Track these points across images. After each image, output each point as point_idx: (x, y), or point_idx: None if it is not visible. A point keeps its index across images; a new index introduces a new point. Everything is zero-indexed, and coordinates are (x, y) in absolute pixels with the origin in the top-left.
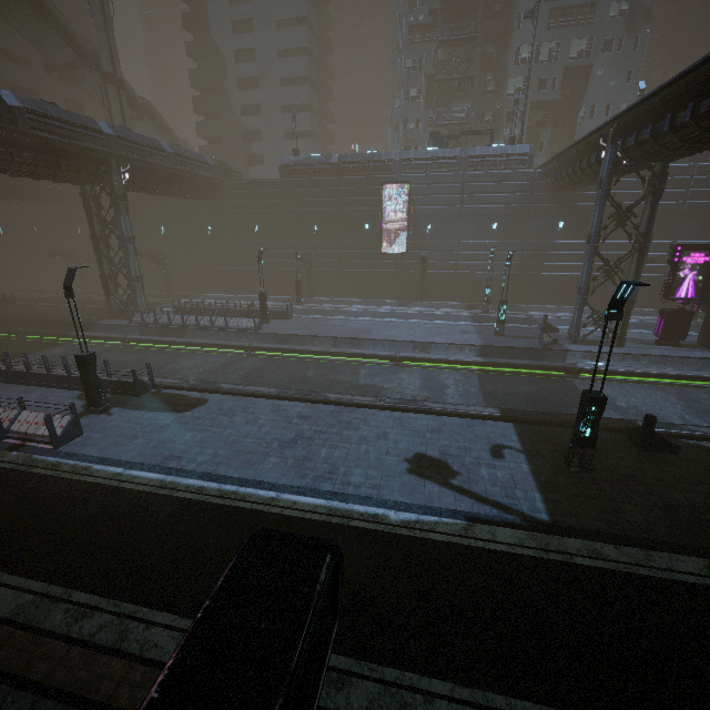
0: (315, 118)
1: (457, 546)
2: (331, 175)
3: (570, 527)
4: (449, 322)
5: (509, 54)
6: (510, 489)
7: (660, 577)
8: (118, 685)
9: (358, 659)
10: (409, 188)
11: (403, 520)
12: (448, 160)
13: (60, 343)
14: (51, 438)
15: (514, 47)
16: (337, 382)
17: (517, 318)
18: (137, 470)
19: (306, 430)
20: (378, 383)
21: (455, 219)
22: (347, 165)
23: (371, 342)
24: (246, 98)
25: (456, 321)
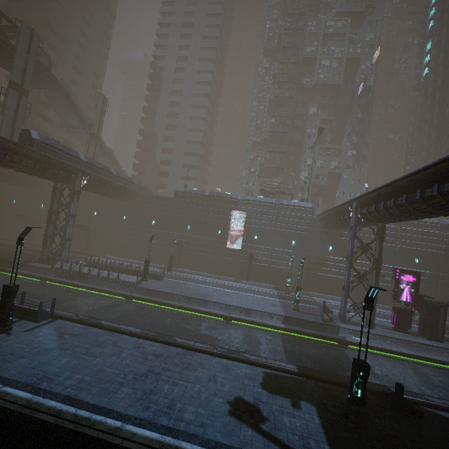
0: (199, 172)
1: None
2: (203, 201)
3: None
4: (264, 297)
5: (301, 162)
6: (306, 439)
7: None
8: None
9: None
10: (246, 214)
11: None
12: (269, 203)
13: None
14: None
15: (303, 159)
16: (185, 330)
17: (307, 300)
18: (11, 387)
19: (157, 367)
20: (214, 334)
21: (271, 234)
22: (213, 197)
23: (212, 303)
24: (165, 157)
25: (268, 296)
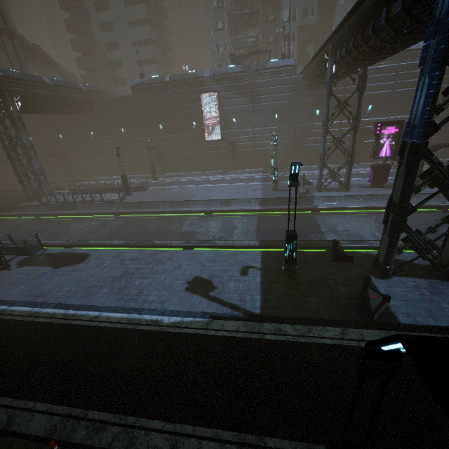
0: (157, 48)
1: (198, 335)
2: (166, 90)
3: (270, 316)
4: (247, 183)
5: None
6: (244, 295)
7: (311, 342)
8: None
9: (115, 413)
10: (218, 95)
11: (171, 322)
12: (241, 73)
13: None
14: None
15: None
16: (168, 231)
17: None
18: (16, 306)
19: (131, 268)
20: (194, 229)
21: (250, 113)
22: (176, 82)
23: (193, 202)
24: (107, 37)
25: (252, 182)
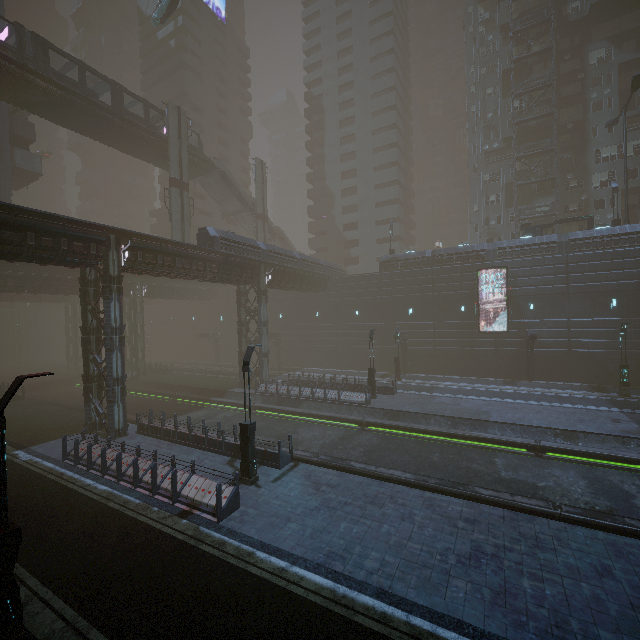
0: (402, 226)
1: None
2: (425, 266)
3: None
4: (583, 406)
5: (588, 157)
6: None
7: None
8: None
9: None
10: (506, 271)
11: None
12: (546, 245)
13: (202, 406)
14: (217, 510)
15: (592, 150)
16: (473, 471)
17: None
18: (301, 568)
19: (483, 542)
20: (527, 478)
21: (561, 297)
22: (441, 257)
23: (496, 425)
24: (348, 218)
25: (591, 405)
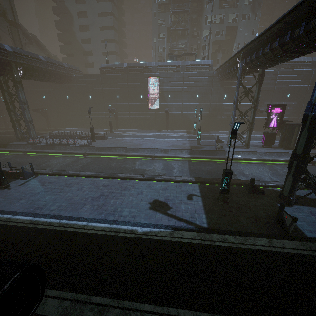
0: (117, 45)
1: (166, 241)
2: (124, 73)
3: (216, 229)
4: (178, 139)
5: (203, 19)
6: (193, 214)
7: (249, 248)
8: None
9: (113, 298)
10: (159, 79)
11: (143, 231)
12: (176, 66)
13: None
14: None
15: (205, 16)
16: (125, 168)
17: (207, 137)
18: (19, 216)
19: (105, 192)
20: (144, 168)
21: (180, 93)
22: (131, 68)
23: (142, 149)
24: (84, 35)
25: (181, 138)
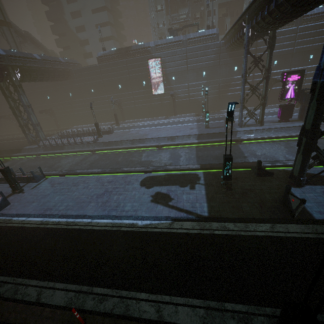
0: (113, 28)
1: (165, 233)
2: (122, 59)
3: (216, 217)
4: (186, 124)
5: None
6: (194, 203)
7: (249, 235)
8: (10, 313)
9: (112, 289)
10: (161, 60)
11: (144, 224)
12: (177, 42)
13: (8, 160)
14: None
15: None
16: (132, 161)
17: (217, 118)
18: (31, 218)
19: (109, 188)
20: (150, 159)
21: (185, 72)
22: (129, 52)
23: (148, 139)
24: (77, 22)
25: (189, 123)
